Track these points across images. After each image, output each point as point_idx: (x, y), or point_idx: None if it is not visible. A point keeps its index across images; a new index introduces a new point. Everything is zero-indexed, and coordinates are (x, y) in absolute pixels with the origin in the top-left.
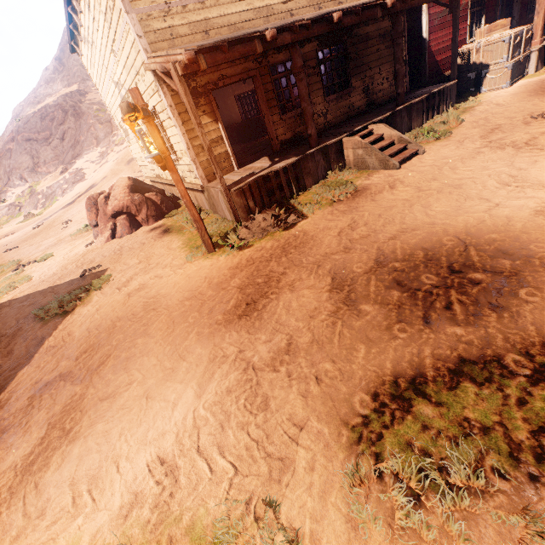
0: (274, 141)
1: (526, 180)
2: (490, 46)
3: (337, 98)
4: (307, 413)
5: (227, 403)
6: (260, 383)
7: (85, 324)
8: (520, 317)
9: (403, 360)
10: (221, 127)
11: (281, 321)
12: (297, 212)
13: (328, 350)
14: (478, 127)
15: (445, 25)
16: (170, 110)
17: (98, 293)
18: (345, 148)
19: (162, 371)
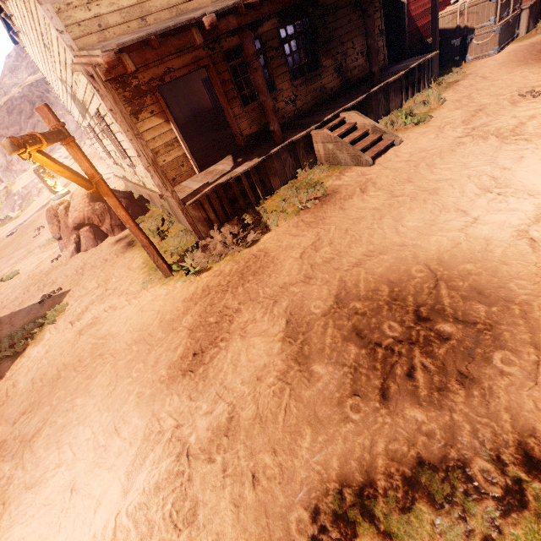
0: (238, 137)
1: (510, 185)
2: (475, 7)
3: (306, 81)
4: (237, 533)
5: (153, 507)
6: (191, 479)
7: (31, 373)
8: (493, 396)
9: (352, 456)
10: (174, 128)
11: (226, 382)
12: (261, 224)
13: (271, 432)
14: (460, 108)
15: None
16: (111, 115)
17: (51, 328)
18: (314, 142)
19: (93, 450)
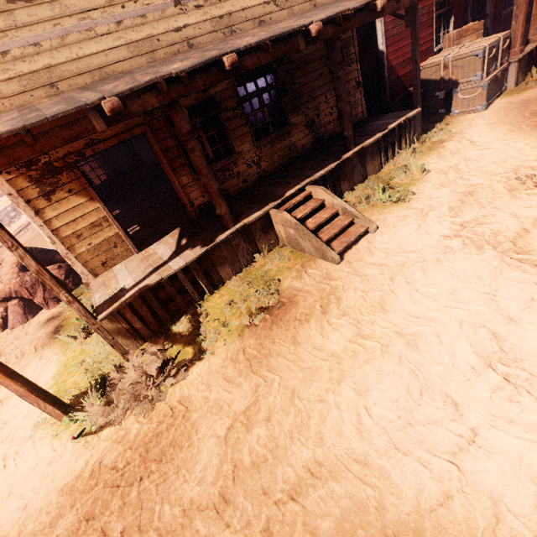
0: (188, 208)
1: (521, 361)
2: (460, 61)
3: (272, 140)
4: None
5: None
6: None
7: None
8: None
9: None
10: (101, 207)
11: None
12: (195, 345)
13: None
14: (447, 184)
15: (407, 33)
16: (11, 199)
17: None
18: (274, 222)
19: None
